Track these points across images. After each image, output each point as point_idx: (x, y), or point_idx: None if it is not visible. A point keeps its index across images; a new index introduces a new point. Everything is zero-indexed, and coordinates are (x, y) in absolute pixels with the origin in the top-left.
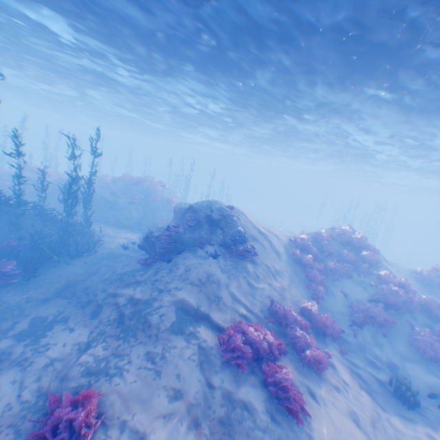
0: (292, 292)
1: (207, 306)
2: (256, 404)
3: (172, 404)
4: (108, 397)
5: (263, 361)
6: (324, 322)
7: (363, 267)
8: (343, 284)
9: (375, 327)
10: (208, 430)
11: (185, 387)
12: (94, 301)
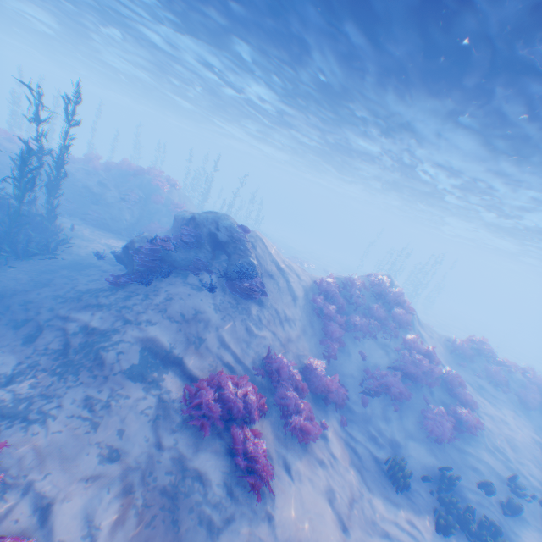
0: (299, 345)
1: (183, 350)
2: (212, 475)
3: (103, 466)
4: (18, 449)
5: (235, 426)
6: (328, 386)
7: (391, 327)
8: (364, 343)
9: (387, 397)
10: (142, 502)
11: (126, 446)
12: (34, 322)
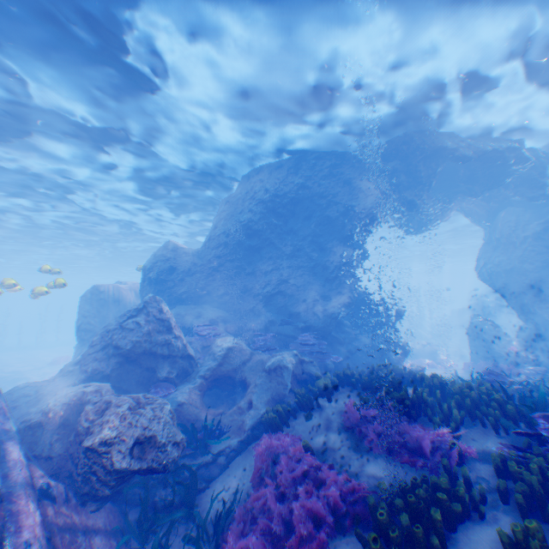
0: None
1: None
2: None
3: None
4: None
5: None
6: None
7: None
8: None
9: None
10: None
11: None
12: None
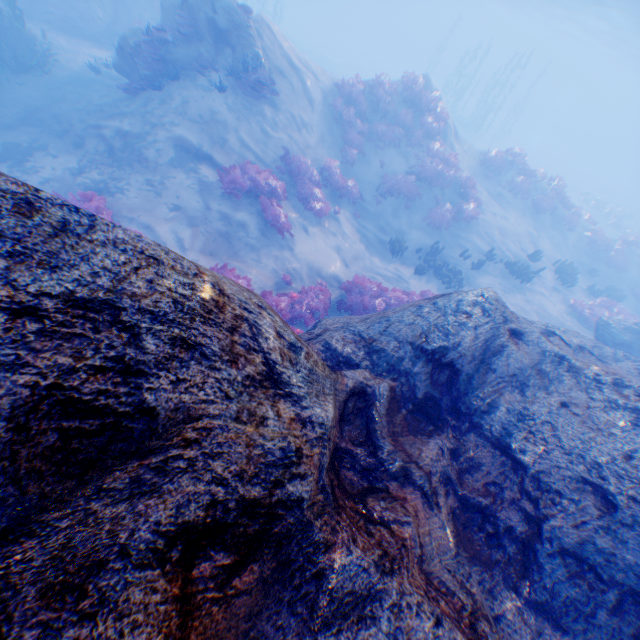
0: (318, 153)
1: (210, 149)
2: (249, 224)
3: (174, 215)
4: (115, 207)
5: (260, 196)
6: (343, 185)
7: (416, 136)
8: (386, 155)
9: (400, 201)
10: (206, 232)
11: (185, 206)
12: (73, 132)
